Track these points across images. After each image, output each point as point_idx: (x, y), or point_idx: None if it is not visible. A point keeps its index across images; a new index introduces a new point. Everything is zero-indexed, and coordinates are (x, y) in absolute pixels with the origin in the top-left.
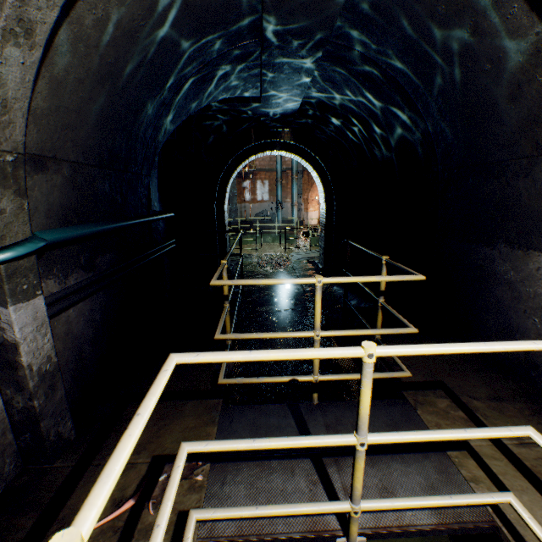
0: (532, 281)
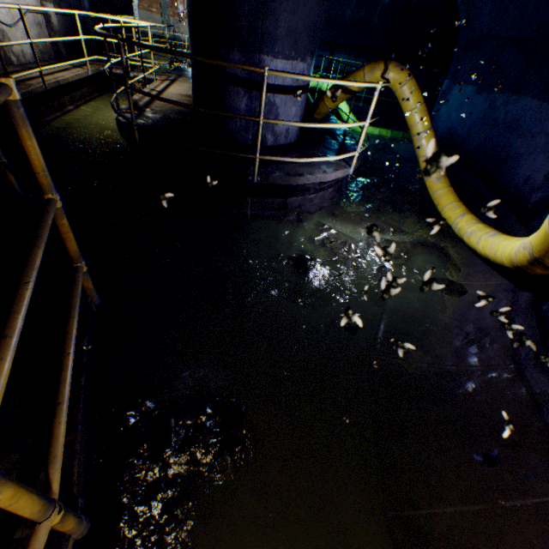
0: None
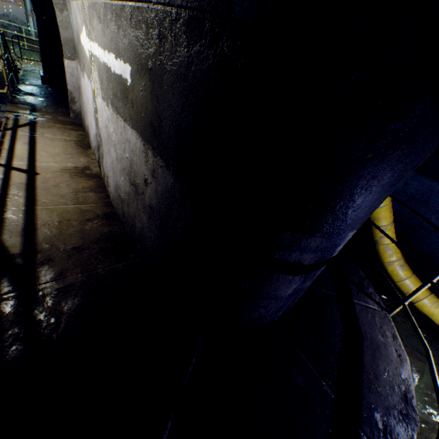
0: None
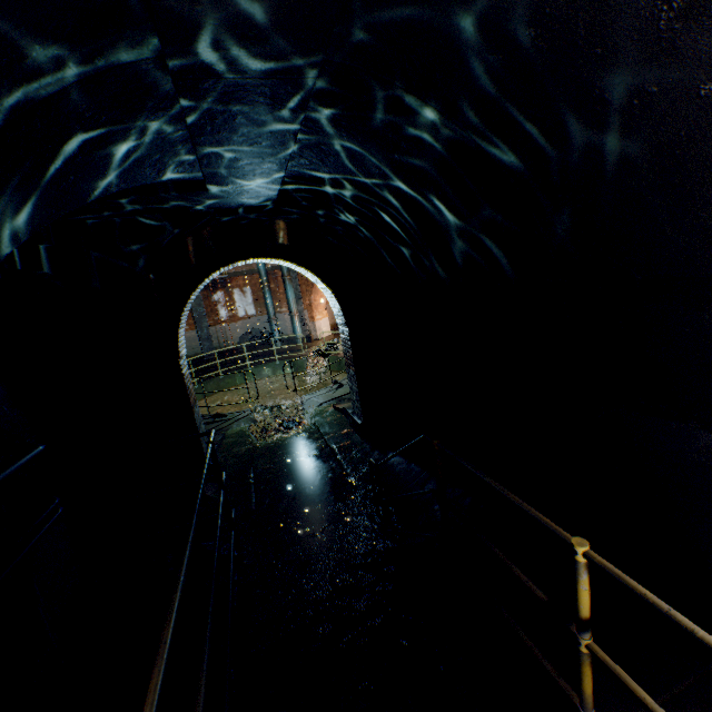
0: None
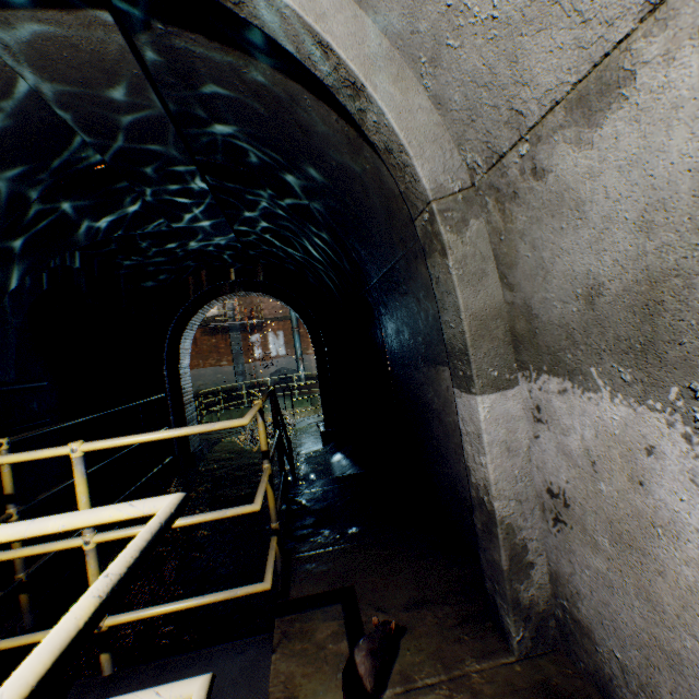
0: (449, 407)
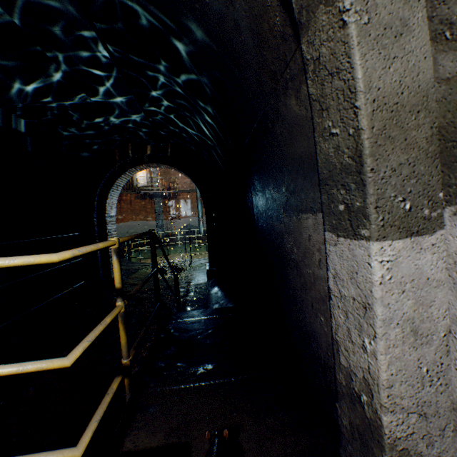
0: (309, 257)
